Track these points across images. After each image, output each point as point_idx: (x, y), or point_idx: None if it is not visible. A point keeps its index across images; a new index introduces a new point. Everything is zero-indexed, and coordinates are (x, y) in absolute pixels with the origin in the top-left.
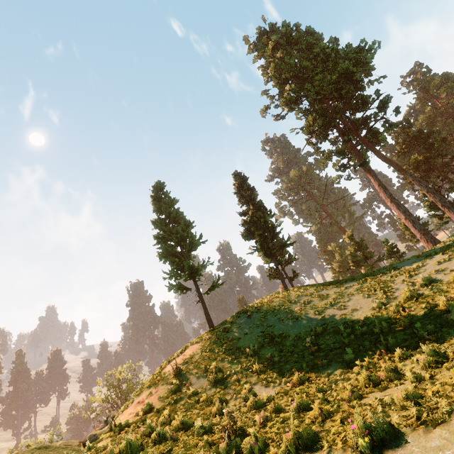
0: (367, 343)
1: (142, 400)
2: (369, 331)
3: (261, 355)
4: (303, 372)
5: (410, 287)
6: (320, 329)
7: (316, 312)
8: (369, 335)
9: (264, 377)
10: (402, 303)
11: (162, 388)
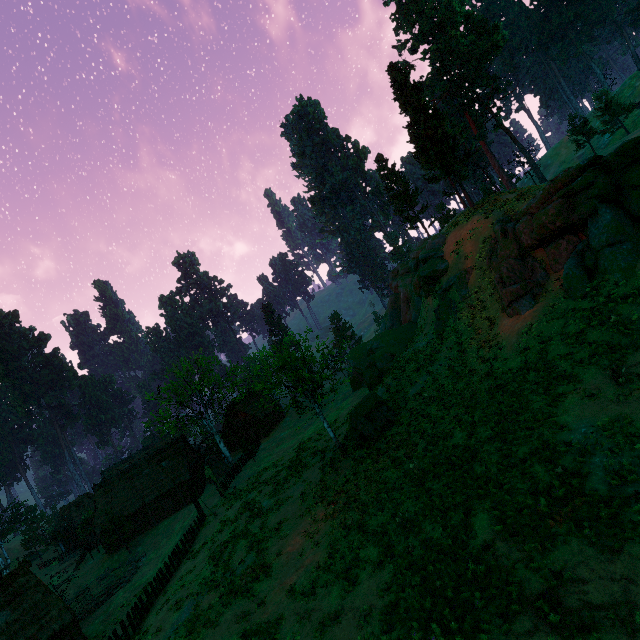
0: None
1: None
2: None
3: None
4: None
5: None
6: None
7: None
8: None
9: None
10: None
11: None
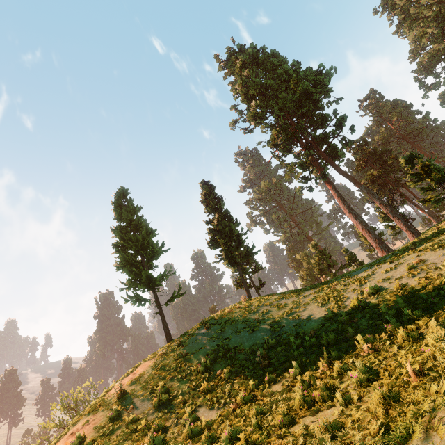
0: (314, 357)
1: (76, 430)
2: (318, 343)
3: (212, 372)
4: (248, 391)
5: (359, 296)
6: (273, 341)
7: (272, 323)
8: (317, 347)
9: (211, 397)
10: (350, 313)
11: (101, 415)
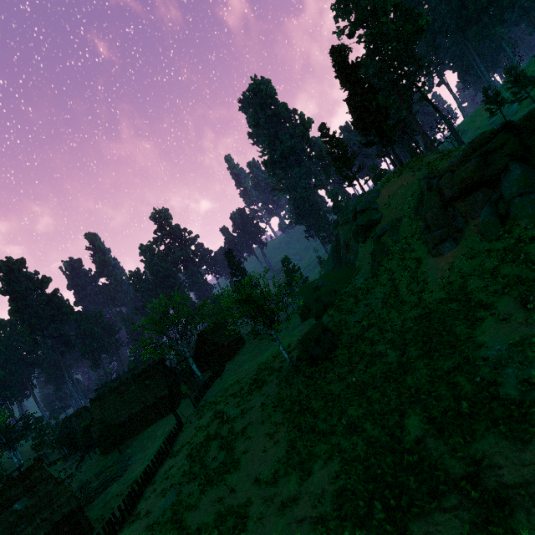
0: None
1: None
2: None
3: None
4: None
5: None
6: None
7: None
8: None
9: None
10: None
11: None
